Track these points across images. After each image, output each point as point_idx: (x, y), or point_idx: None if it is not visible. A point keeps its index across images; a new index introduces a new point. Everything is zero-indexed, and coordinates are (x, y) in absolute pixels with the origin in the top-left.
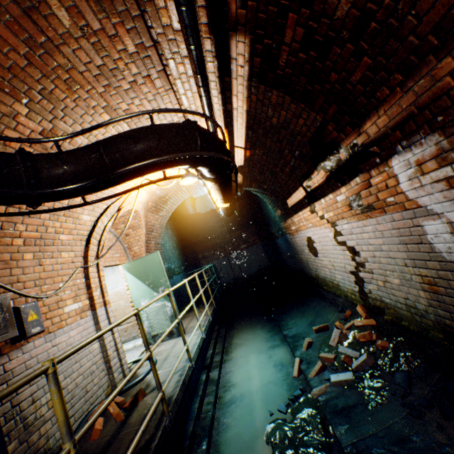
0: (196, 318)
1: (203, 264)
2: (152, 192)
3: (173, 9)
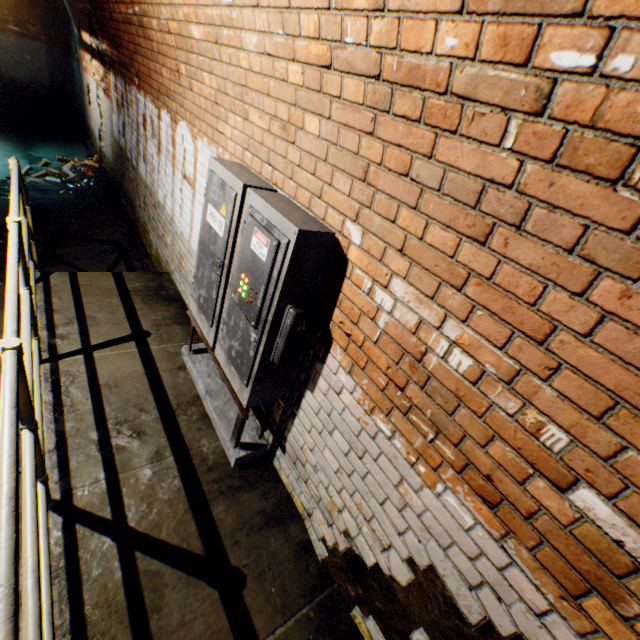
0: None
1: None
2: None
3: None
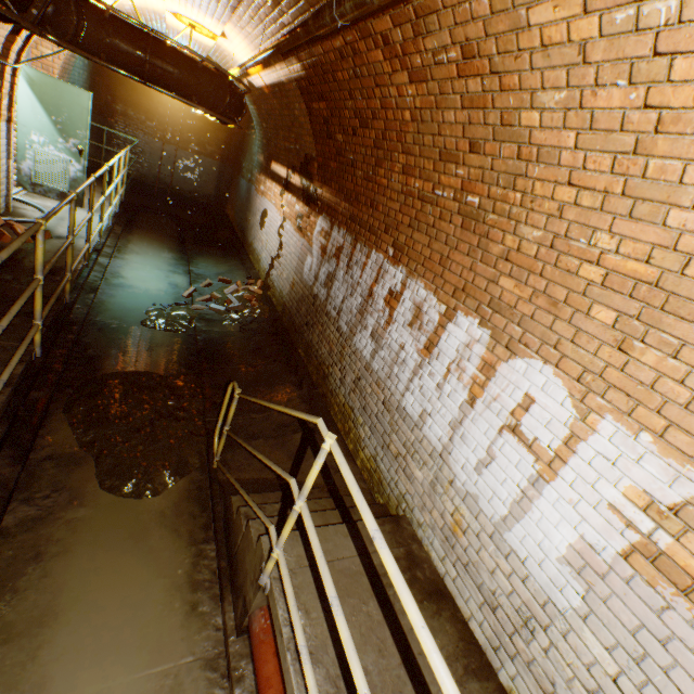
0: (95, 197)
1: (119, 125)
2: (120, 4)
3: (270, 9)
